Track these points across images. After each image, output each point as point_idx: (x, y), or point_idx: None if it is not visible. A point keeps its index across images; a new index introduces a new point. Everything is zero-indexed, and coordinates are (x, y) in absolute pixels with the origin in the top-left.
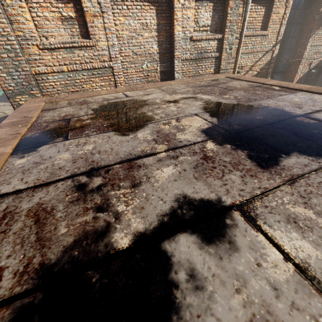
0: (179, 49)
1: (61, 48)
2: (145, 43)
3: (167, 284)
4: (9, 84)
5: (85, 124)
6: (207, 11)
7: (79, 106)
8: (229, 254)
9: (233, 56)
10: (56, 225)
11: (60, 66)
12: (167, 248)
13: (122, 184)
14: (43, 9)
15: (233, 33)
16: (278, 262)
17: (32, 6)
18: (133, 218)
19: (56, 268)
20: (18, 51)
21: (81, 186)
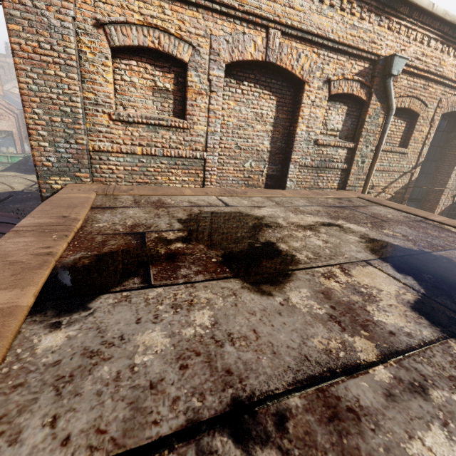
0: (298, 152)
1: (141, 123)
2: (255, 137)
3: None
4: (47, 157)
5: (175, 250)
6: (339, 114)
7: (153, 209)
8: None
9: (364, 171)
10: None
11: (132, 146)
12: None
13: None
14: (132, 73)
15: (368, 144)
16: None
17: (120, 67)
18: None
19: None
20: (79, 116)
21: None
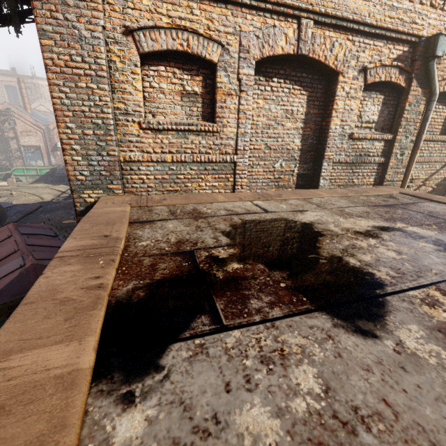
0: (332, 148)
1: (171, 130)
2: (285, 135)
3: None
4: (81, 171)
5: (233, 272)
6: (375, 104)
7: (193, 221)
8: None
9: (404, 164)
10: None
11: (162, 154)
12: None
13: None
14: (161, 79)
15: (408, 134)
16: None
17: (148, 74)
18: None
19: None
20: (111, 127)
21: None
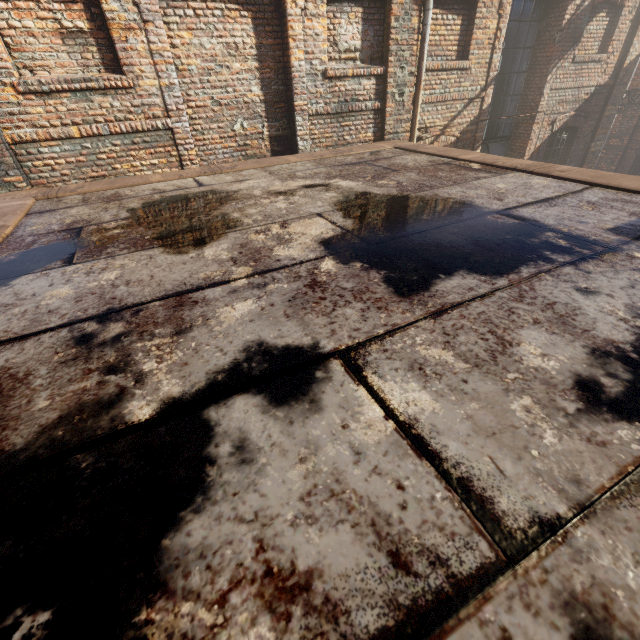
0: (303, 94)
1: (63, 91)
2: (236, 82)
3: (199, 460)
4: None
5: (109, 236)
6: (352, 22)
7: (103, 204)
8: (305, 417)
9: (407, 108)
10: (30, 397)
11: (63, 127)
12: (211, 416)
13: (159, 331)
14: (20, 13)
15: (404, 64)
16: (374, 422)
17: None
18: (167, 379)
19: (22, 456)
20: None
21: (84, 338)
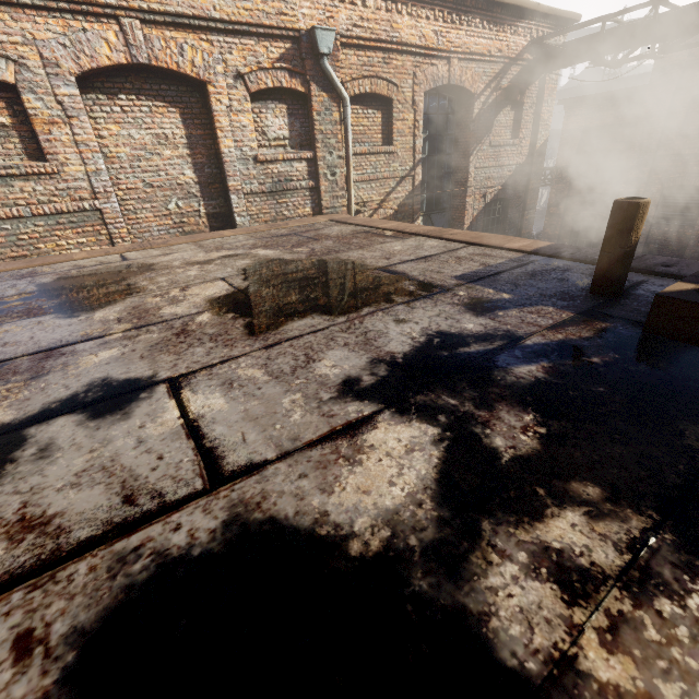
0: (236, 176)
1: None
2: (168, 167)
3: (3, 461)
4: None
5: (6, 307)
6: (278, 116)
7: (13, 281)
8: (112, 424)
9: (341, 186)
10: None
11: None
12: (30, 432)
13: (16, 378)
14: None
15: (331, 150)
16: (168, 421)
17: None
18: (4, 411)
19: None
20: None
21: None
